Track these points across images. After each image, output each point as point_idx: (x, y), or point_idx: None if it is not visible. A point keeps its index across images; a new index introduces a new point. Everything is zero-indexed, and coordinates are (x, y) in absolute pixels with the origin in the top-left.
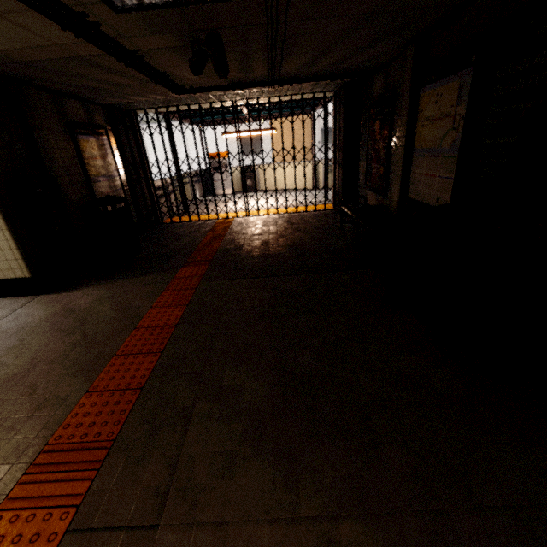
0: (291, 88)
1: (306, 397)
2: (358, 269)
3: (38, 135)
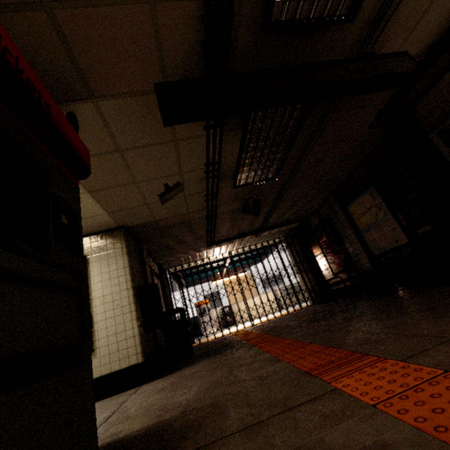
0: (264, 236)
1: (446, 307)
2: (380, 298)
3: (146, 268)
